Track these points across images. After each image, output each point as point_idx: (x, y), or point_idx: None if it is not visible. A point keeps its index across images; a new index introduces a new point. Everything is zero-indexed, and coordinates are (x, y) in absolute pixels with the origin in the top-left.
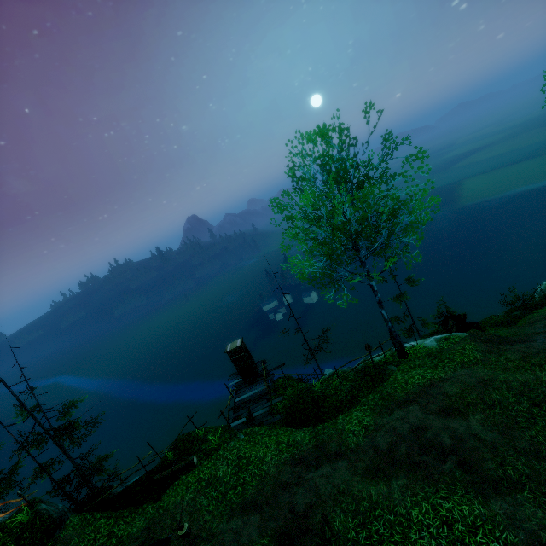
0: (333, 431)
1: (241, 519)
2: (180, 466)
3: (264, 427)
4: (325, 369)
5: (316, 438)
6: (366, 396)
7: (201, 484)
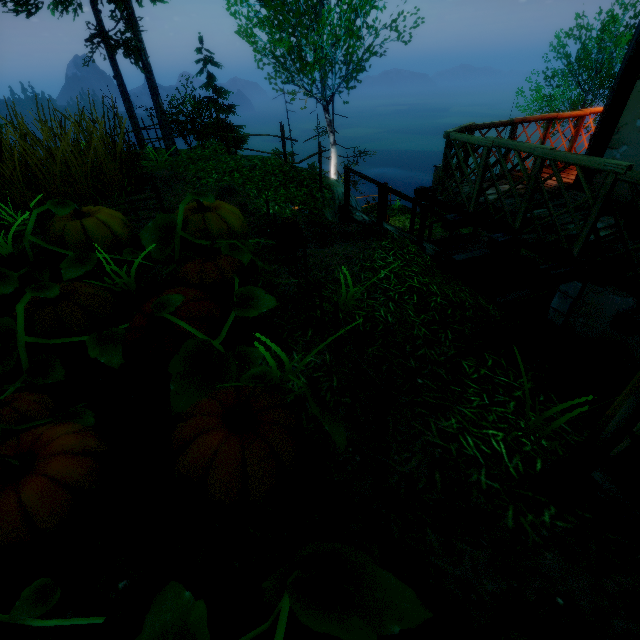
0: None
1: None
2: None
3: None
4: None
5: None
6: None
7: None
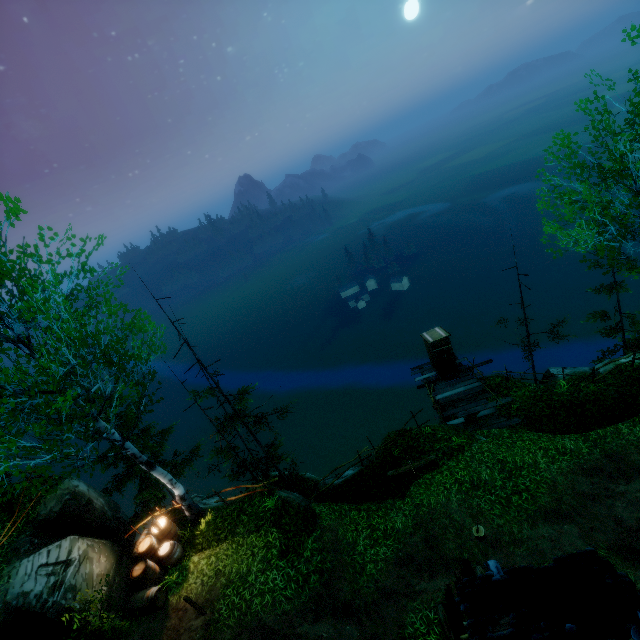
0: (622, 441)
1: (550, 527)
2: (420, 464)
3: (504, 430)
4: (550, 370)
5: (598, 447)
6: None
7: (464, 485)
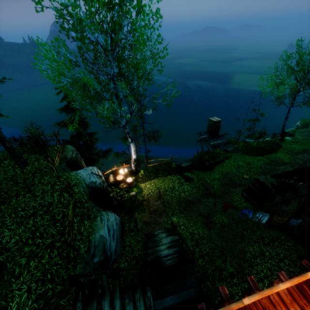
0: (274, 158)
1: (264, 176)
2: (218, 160)
3: (239, 154)
4: (245, 140)
5: (268, 159)
6: (277, 150)
7: (235, 166)
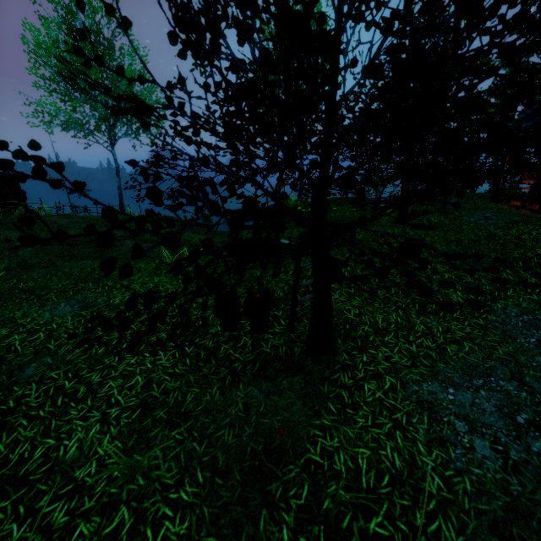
0: None
1: None
2: None
3: None
4: None
5: None
6: None
7: None
